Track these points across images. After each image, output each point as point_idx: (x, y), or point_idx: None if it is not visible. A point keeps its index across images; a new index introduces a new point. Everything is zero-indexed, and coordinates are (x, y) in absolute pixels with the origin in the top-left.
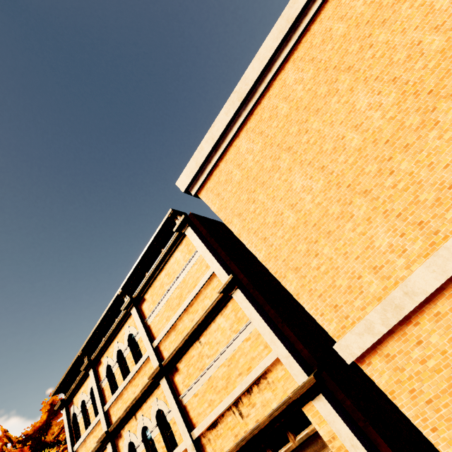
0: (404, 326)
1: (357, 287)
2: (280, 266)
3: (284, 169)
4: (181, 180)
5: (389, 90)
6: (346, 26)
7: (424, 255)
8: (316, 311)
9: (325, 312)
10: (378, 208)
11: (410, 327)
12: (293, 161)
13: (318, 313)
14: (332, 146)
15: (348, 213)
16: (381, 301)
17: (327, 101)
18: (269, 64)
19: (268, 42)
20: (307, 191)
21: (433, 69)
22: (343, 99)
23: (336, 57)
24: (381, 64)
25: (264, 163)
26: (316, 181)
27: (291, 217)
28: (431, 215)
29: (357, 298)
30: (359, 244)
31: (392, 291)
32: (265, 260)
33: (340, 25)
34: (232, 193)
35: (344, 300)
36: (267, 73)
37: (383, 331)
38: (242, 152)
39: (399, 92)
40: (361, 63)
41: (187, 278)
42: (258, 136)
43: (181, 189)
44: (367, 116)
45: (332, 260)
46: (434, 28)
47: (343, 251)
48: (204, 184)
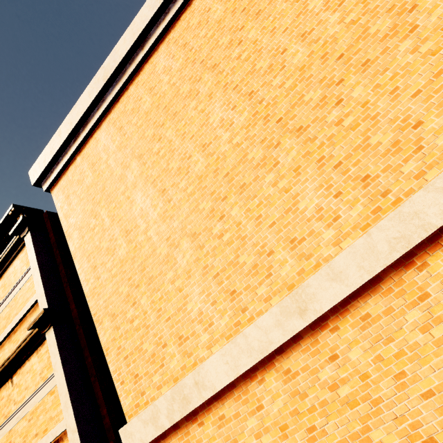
0: (190, 423)
1: (159, 358)
2: (100, 307)
3: (130, 183)
4: (34, 169)
5: (243, 106)
6: (224, 9)
7: (227, 335)
8: (119, 376)
9: (125, 380)
10: (200, 260)
11: (195, 426)
12: (140, 174)
13: (119, 380)
14: (177, 165)
15: (173, 258)
16: (173, 386)
17: (186, 104)
18: (143, 40)
19: (144, 10)
20: (144, 218)
21: (288, 90)
22: (200, 106)
23: (206, 48)
24: (243, 69)
25: (115, 169)
26: (154, 207)
27: (123, 247)
28: (245, 285)
29: (157, 372)
30: (174, 302)
31: (189, 373)
32: (90, 295)
33: (218, 6)
34: (79, 199)
35: (145, 370)
36: (139, 51)
37: (166, 426)
38: (99, 148)
39: (252, 111)
40: (226, 63)
41: (18, 296)
42: (117, 132)
43: (32, 181)
44: (217, 136)
45: (146, 315)
46: (302, 35)
47: (158, 306)
48: (58, 180)
